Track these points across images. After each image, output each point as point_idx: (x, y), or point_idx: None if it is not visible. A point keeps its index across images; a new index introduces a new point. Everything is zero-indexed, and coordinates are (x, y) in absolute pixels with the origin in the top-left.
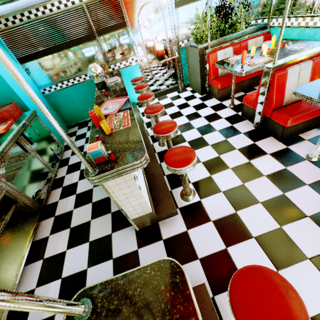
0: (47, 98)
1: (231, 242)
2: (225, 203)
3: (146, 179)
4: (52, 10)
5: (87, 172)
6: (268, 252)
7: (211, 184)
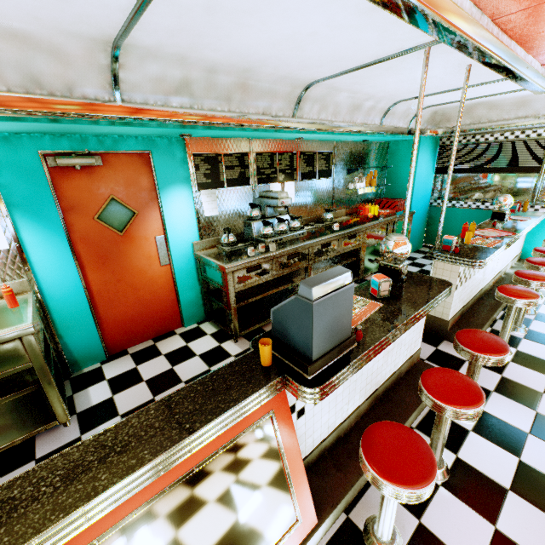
0: (429, 209)
1: (503, 394)
2: (538, 382)
3: (465, 311)
4: (507, 137)
5: (431, 250)
6: (538, 425)
7: (542, 365)
